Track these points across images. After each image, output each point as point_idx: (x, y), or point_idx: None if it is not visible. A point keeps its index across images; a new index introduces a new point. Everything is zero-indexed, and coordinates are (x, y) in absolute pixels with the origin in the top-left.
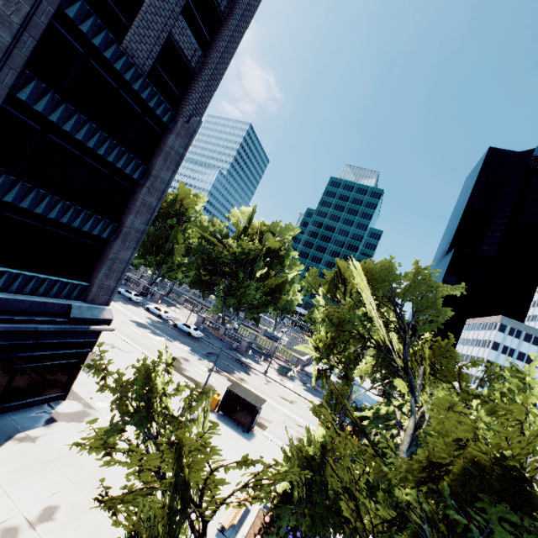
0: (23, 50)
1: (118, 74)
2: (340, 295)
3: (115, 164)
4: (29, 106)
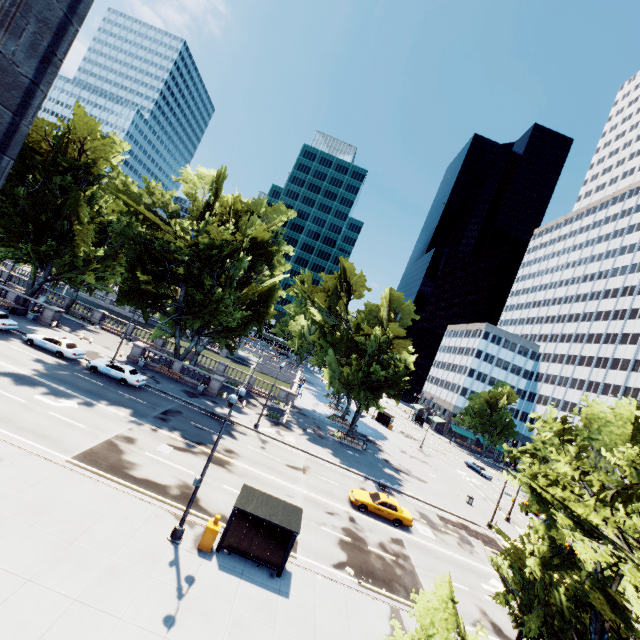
0: None
1: None
2: (340, 307)
3: None
4: None
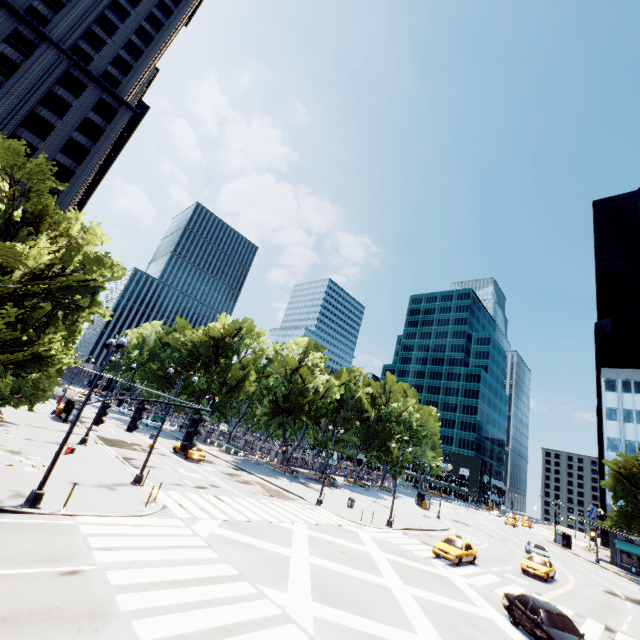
0: None
1: None
2: None
3: None
4: None
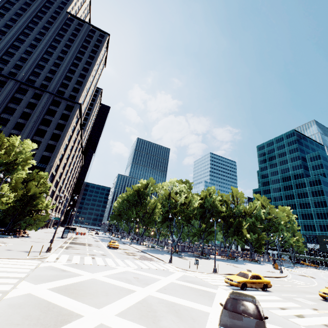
0: None
1: (32, 165)
2: None
3: None
4: None
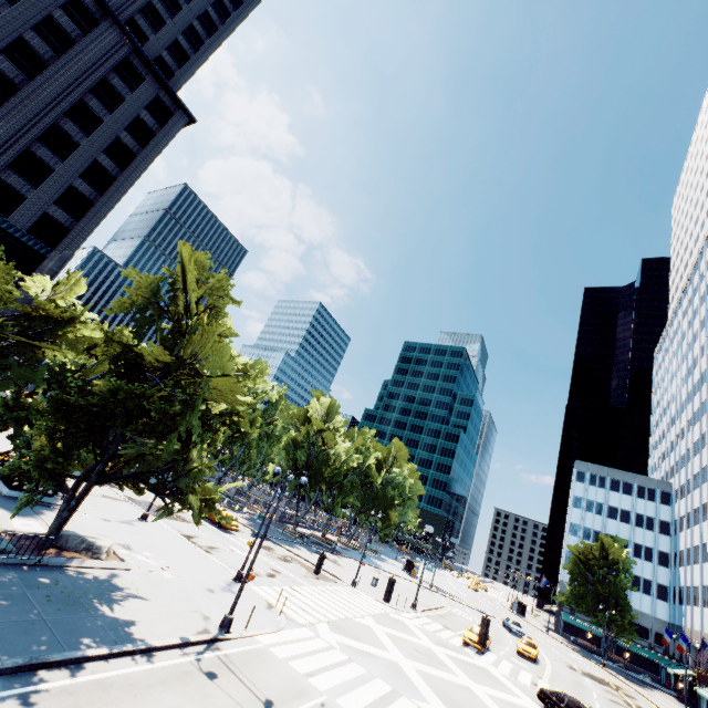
0: None
1: (5, 230)
2: None
3: None
4: None
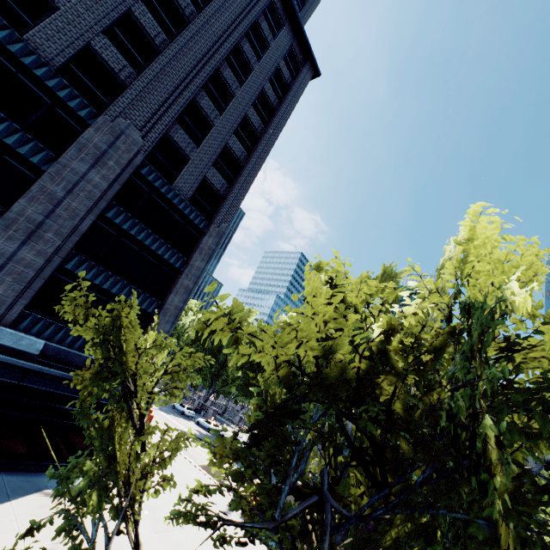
0: (114, 191)
1: (169, 201)
2: None
3: (163, 256)
4: (111, 221)
